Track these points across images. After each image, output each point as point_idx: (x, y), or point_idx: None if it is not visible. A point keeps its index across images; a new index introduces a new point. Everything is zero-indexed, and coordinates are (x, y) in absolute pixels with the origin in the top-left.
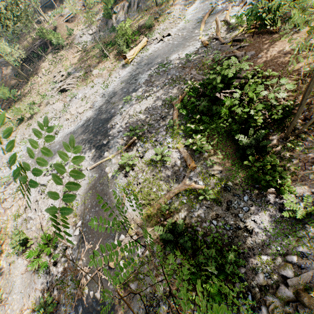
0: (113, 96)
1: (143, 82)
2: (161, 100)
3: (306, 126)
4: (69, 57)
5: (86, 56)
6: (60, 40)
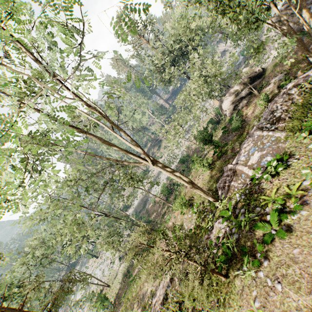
0: None
1: None
2: None
3: None
4: None
5: None
6: None
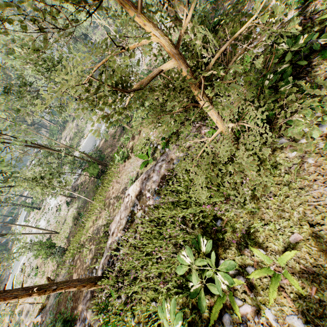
0: None
1: None
2: None
3: None
4: None
5: None
6: None
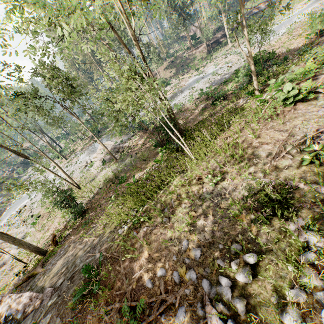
0: None
1: None
2: None
3: None
4: None
5: None
6: None
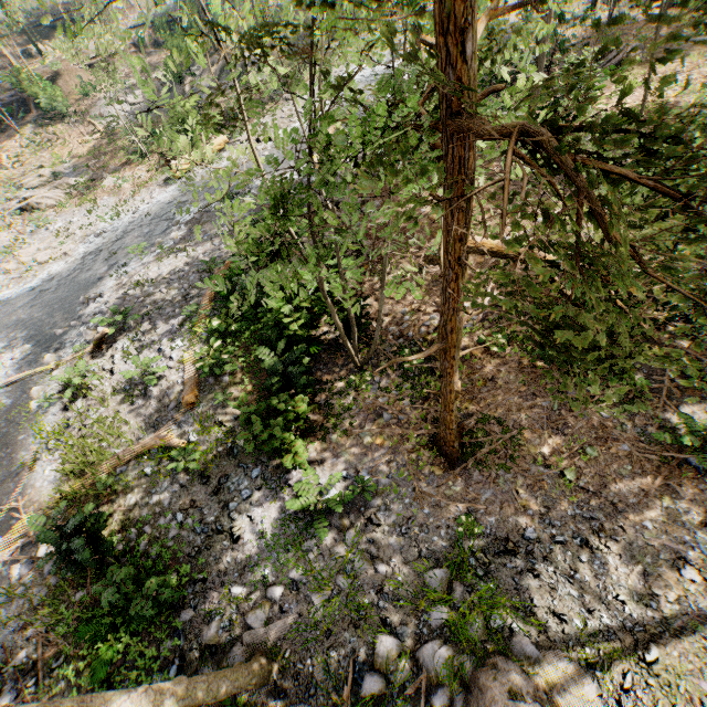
0: (119, 239)
1: (187, 220)
2: (200, 263)
3: (373, 347)
4: (72, 140)
5: (108, 145)
6: (58, 102)
